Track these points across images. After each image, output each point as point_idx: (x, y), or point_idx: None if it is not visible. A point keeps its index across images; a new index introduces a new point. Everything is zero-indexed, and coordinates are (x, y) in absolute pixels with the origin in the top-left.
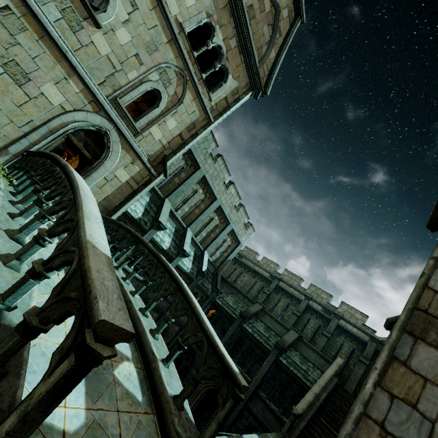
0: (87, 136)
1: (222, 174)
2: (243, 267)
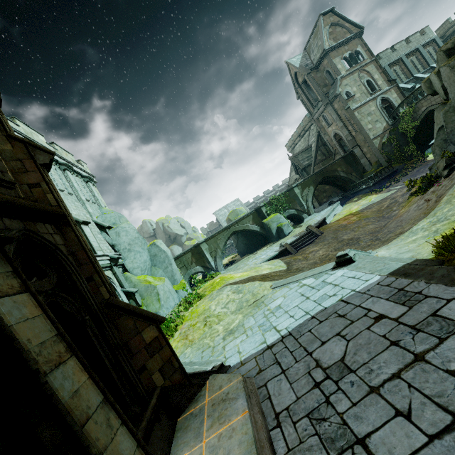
0: (382, 104)
1: (387, 54)
2: (454, 34)
